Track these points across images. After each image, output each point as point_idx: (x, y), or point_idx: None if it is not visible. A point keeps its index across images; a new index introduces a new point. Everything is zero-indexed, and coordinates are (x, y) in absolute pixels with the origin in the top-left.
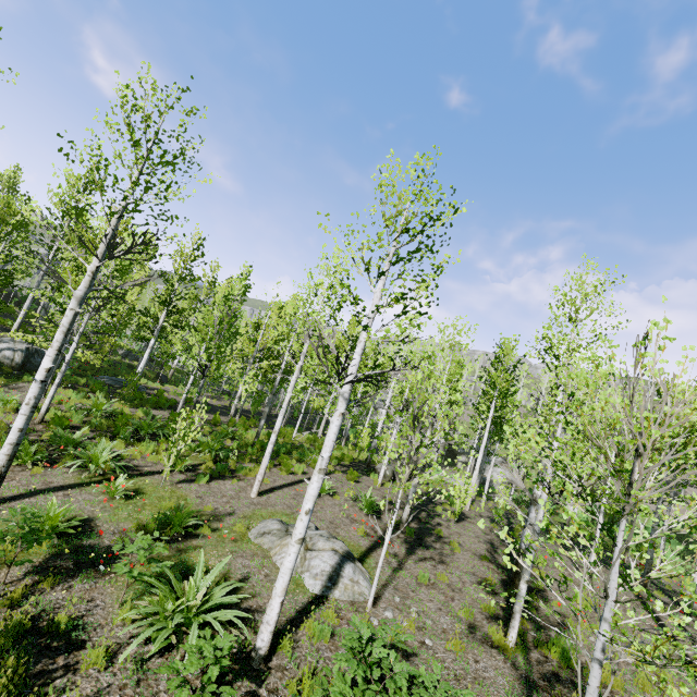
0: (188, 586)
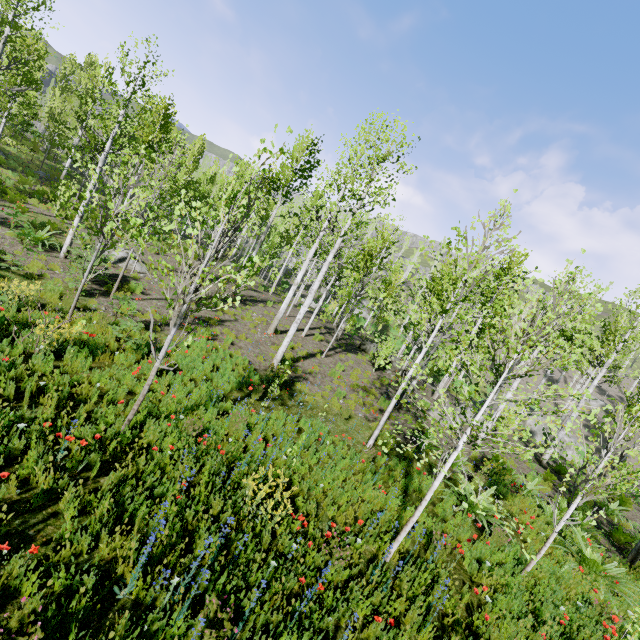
0: (39, 232)
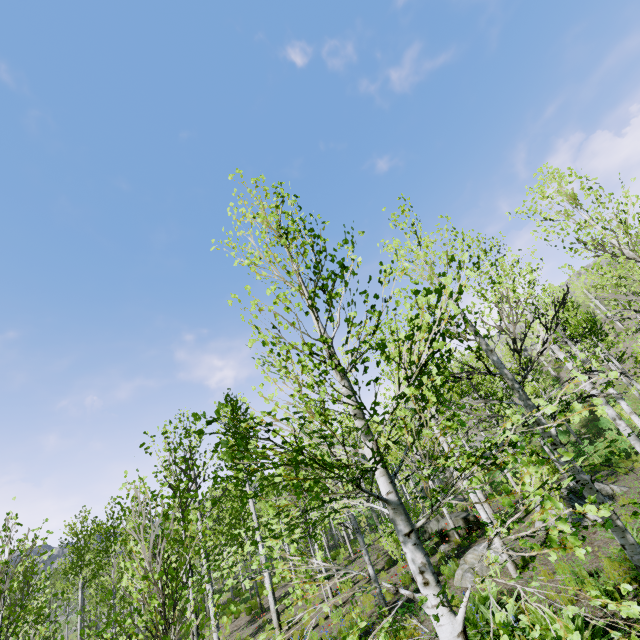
0: None
